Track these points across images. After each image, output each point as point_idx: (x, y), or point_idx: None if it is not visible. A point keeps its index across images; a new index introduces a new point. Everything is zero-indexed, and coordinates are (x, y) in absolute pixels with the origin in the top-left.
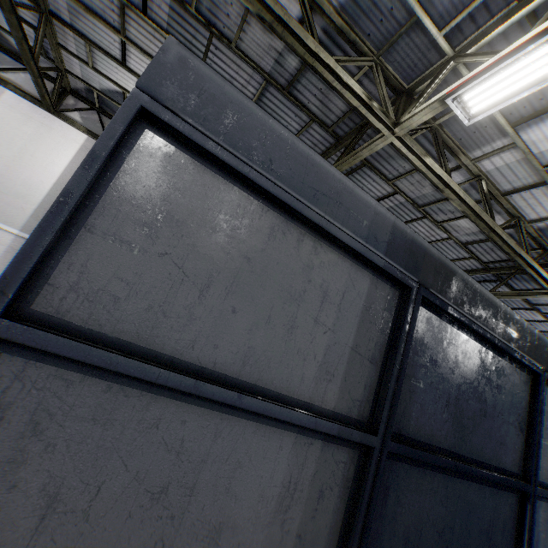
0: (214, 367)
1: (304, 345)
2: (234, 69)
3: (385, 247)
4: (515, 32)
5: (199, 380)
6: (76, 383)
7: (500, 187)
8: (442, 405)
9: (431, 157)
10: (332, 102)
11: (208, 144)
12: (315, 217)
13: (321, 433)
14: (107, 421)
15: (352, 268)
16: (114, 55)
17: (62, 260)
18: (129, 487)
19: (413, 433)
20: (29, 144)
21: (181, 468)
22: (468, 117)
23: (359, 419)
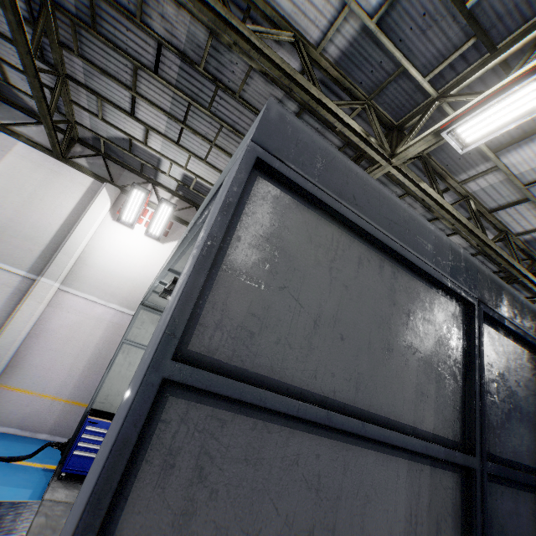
0: (334, 396)
1: (400, 367)
2: (236, 115)
3: (448, 267)
4: (490, 75)
5: (329, 410)
6: (228, 422)
7: (486, 205)
8: (516, 419)
9: (425, 183)
10: (328, 139)
11: (308, 185)
12: (393, 245)
13: (427, 458)
14: (256, 461)
15: (423, 289)
16: (123, 107)
17: (207, 300)
18: (282, 532)
19: (499, 451)
20: (38, 189)
21: (322, 507)
22: (462, 147)
23: (454, 440)
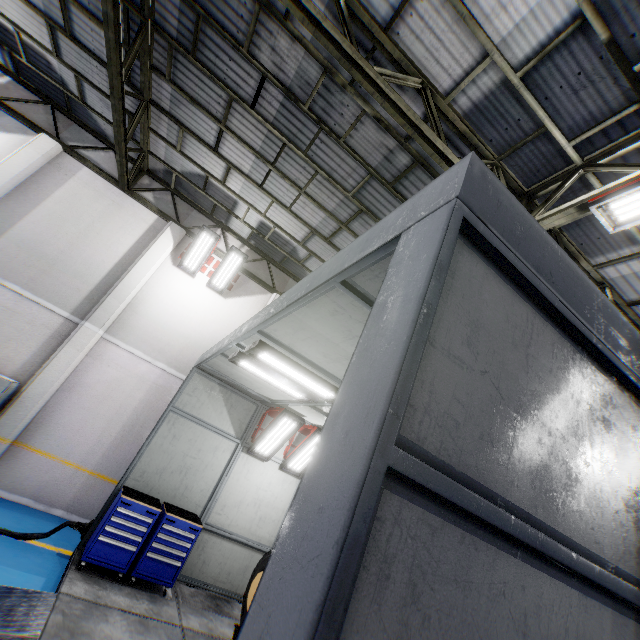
0: (536, 513)
1: (597, 487)
2: (336, 162)
3: None
4: None
5: (539, 531)
6: (438, 530)
7: (624, 297)
8: None
9: None
10: None
11: (509, 255)
12: (589, 335)
13: (629, 609)
14: (465, 584)
15: (614, 392)
16: (207, 141)
17: (416, 377)
18: None
19: None
20: (96, 221)
21: None
22: (613, 225)
23: None
